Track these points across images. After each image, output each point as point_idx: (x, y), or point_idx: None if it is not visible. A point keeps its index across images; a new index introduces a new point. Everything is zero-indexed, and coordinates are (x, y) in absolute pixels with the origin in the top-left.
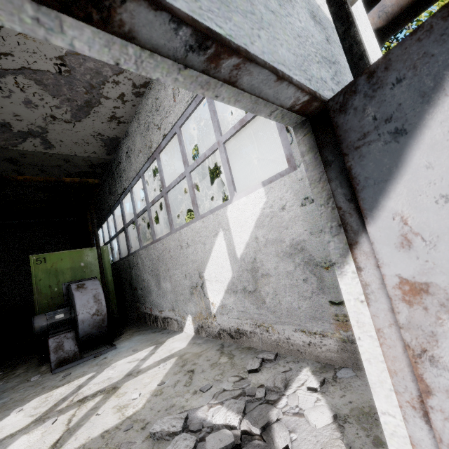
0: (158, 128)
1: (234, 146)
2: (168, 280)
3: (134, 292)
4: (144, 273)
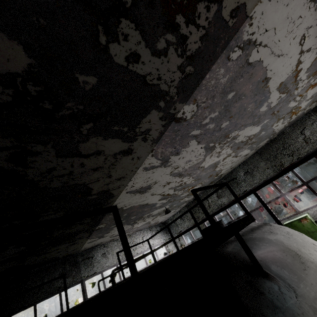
0: (134, 250)
1: None
2: None
3: None
4: None
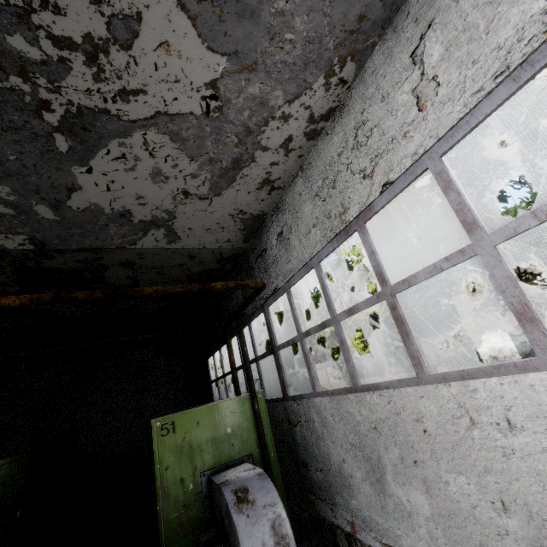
0: (364, 175)
1: (429, 206)
2: (415, 487)
3: (300, 470)
4: (328, 444)
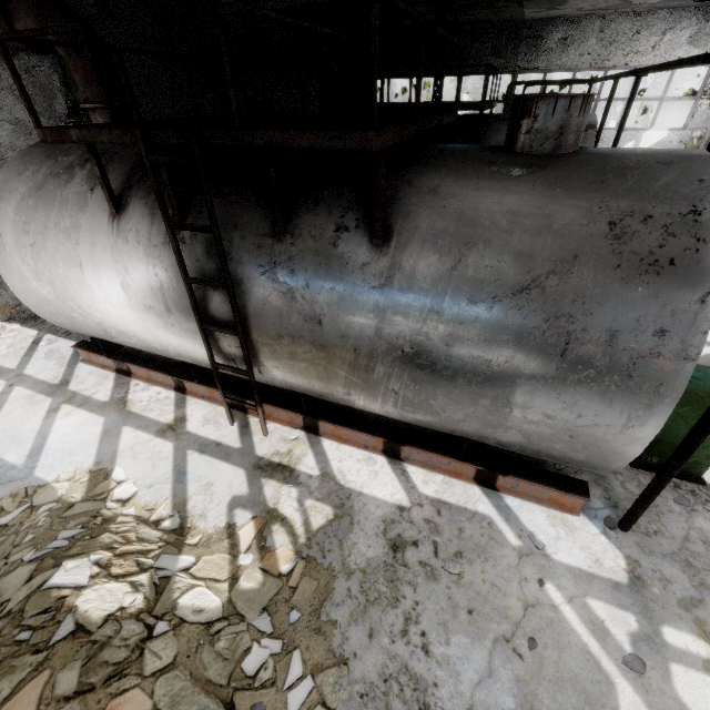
0: (624, 54)
1: None
2: None
3: None
4: None
